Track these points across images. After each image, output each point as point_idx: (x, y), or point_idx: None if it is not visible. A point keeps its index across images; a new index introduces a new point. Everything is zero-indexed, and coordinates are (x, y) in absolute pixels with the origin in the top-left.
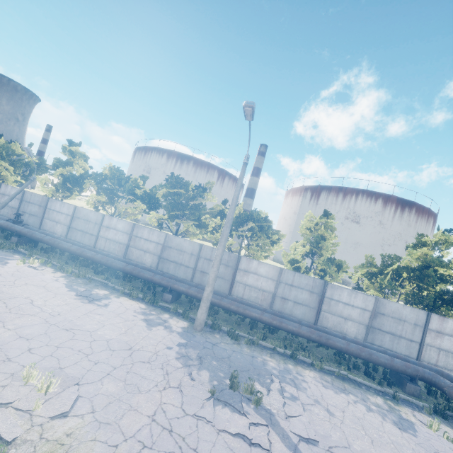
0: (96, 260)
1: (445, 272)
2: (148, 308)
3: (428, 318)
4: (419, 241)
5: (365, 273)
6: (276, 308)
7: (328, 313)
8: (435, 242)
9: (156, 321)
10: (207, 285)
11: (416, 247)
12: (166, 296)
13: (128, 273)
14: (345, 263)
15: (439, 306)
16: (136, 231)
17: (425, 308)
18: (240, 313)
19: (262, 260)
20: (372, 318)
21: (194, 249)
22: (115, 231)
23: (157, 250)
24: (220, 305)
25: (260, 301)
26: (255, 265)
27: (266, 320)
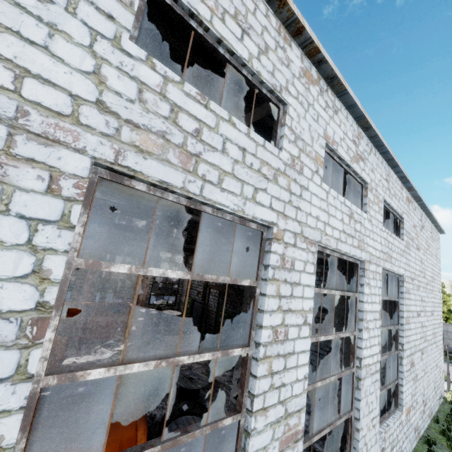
0: None
1: None
2: None
3: None
4: None
5: None
6: None
7: (448, 339)
8: None
9: None
10: None
11: None
12: None
13: None
14: None
15: None
16: None
17: None
18: None
19: None
20: None
21: None
22: None
23: None
24: None
25: None
26: None
27: None
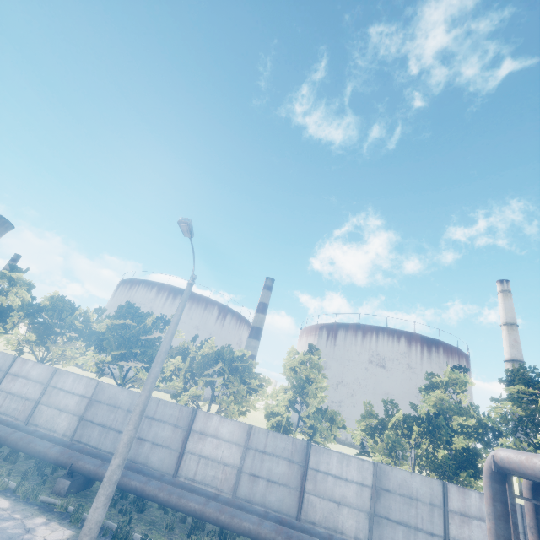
0: None
1: (466, 422)
2: (12, 508)
3: (445, 491)
4: (431, 382)
5: (367, 428)
6: (242, 494)
7: (315, 495)
8: (446, 382)
9: (8, 532)
10: (115, 455)
11: (429, 390)
12: (61, 484)
13: (11, 446)
14: (339, 415)
15: (455, 471)
16: (56, 379)
17: (446, 476)
18: (172, 506)
19: (236, 416)
20: (374, 499)
21: (133, 403)
22: (25, 381)
23: (80, 407)
24: (143, 493)
25: (220, 484)
26: (216, 423)
27: (210, 514)
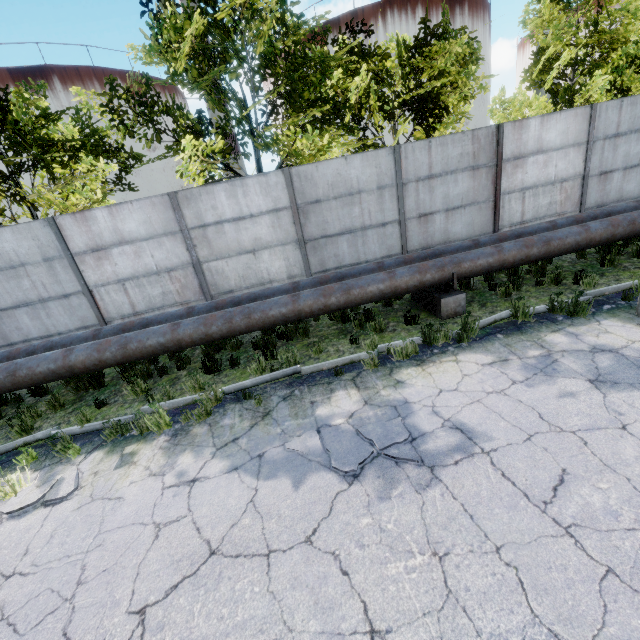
0: (191, 340)
1: None
2: (499, 354)
3: None
4: None
5: None
6: (591, 203)
7: None
8: None
9: (611, 367)
10: None
11: None
12: (451, 304)
13: (315, 314)
14: None
15: None
16: (190, 212)
17: None
18: (637, 234)
19: None
20: None
21: (381, 171)
22: (130, 248)
23: (283, 229)
24: (591, 243)
25: (560, 207)
26: (536, 131)
27: None
